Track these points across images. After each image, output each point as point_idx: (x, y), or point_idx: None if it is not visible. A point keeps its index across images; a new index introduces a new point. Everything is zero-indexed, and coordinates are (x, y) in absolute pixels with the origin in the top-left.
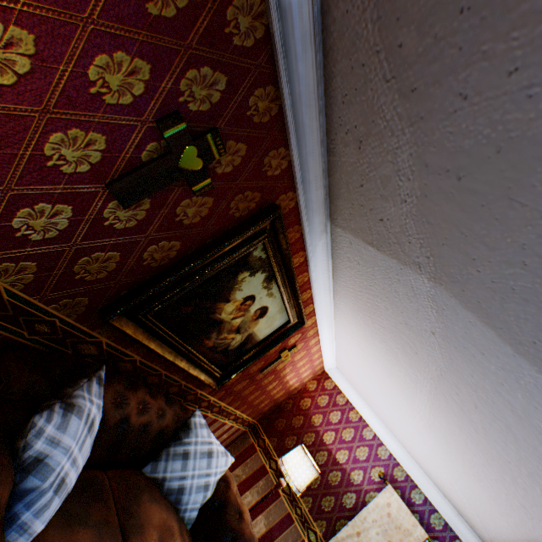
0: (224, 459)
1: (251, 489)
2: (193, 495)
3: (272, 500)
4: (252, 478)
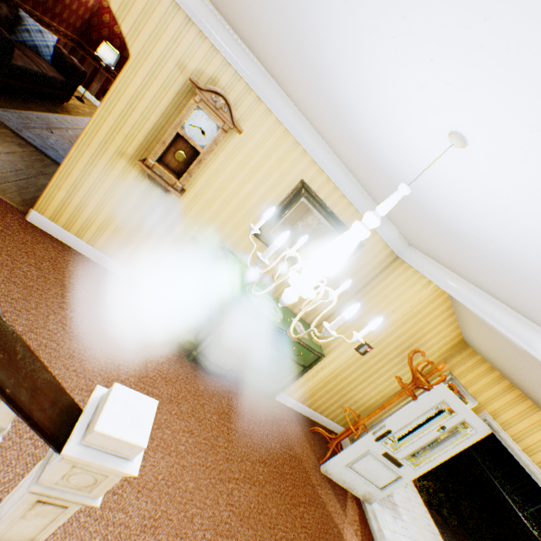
0: (52, 37)
1: (95, 82)
2: (44, 50)
3: (109, 85)
4: (93, 76)
